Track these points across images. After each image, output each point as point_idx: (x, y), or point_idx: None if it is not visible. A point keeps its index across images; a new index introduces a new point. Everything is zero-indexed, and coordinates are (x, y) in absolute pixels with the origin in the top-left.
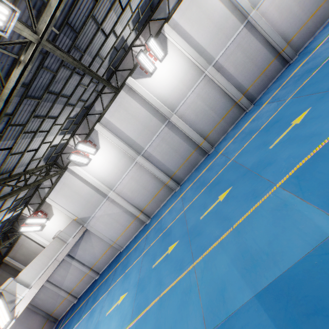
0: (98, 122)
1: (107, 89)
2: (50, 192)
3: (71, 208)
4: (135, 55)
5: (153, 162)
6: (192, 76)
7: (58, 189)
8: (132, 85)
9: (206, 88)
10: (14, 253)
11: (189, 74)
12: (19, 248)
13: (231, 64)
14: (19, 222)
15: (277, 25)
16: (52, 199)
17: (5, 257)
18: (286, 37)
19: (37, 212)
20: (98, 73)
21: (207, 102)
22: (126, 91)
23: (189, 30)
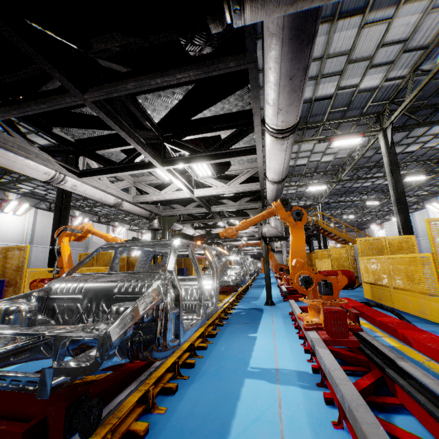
0: (411, 213)
1: (420, 203)
2: (386, 221)
3: (388, 233)
4: (437, 200)
5: (419, 247)
6: None
7: (388, 223)
8: (427, 211)
9: None
10: (368, 230)
11: None
12: (370, 229)
13: None
14: (374, 222)
15: None
16: (385, 224)
17: (366, 229)
18: None
19: (379, 224)
20: (409, 201)
21: None
22: (426, 210)
23: None
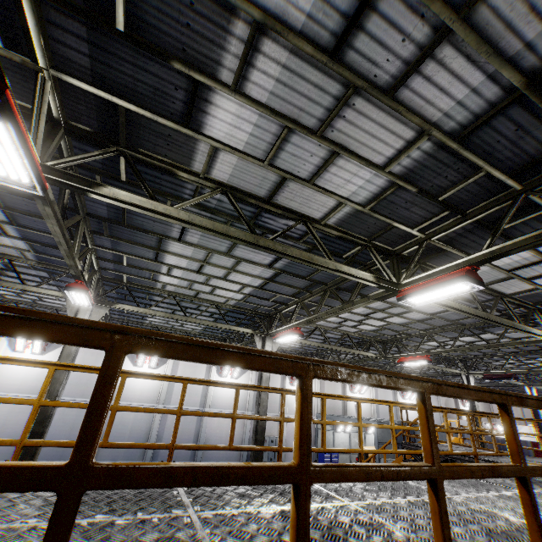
0: None
1: None
2: None
3: None
4: None
5: None
6: (149, 396)
7: None
8: None
9: (146, 414)
10: None
11: (150, 393)
12: None
13: (172, 419)
14: None
15: (211, 431)
16: None
17: None
18: (208, 443)
19: None
20: None
21: (135, 423)
22: None
23: (179, 374)
